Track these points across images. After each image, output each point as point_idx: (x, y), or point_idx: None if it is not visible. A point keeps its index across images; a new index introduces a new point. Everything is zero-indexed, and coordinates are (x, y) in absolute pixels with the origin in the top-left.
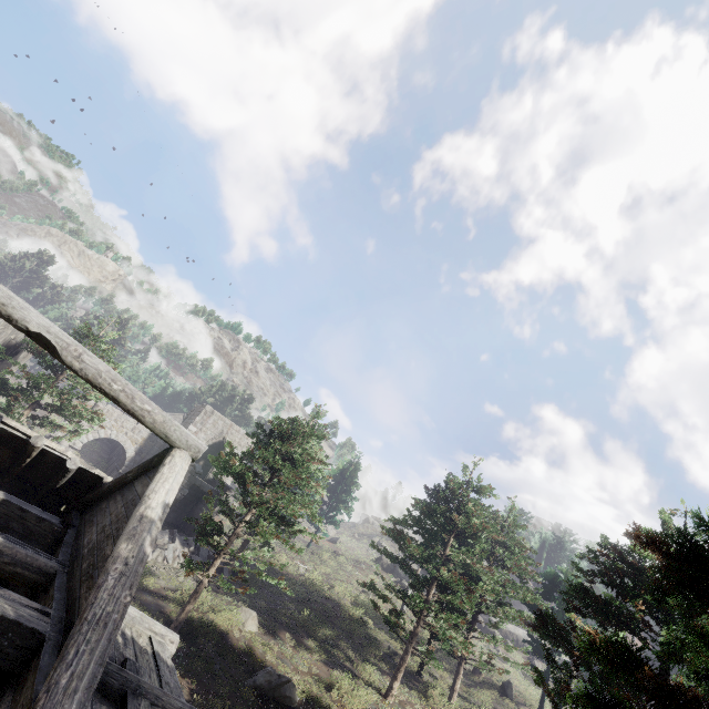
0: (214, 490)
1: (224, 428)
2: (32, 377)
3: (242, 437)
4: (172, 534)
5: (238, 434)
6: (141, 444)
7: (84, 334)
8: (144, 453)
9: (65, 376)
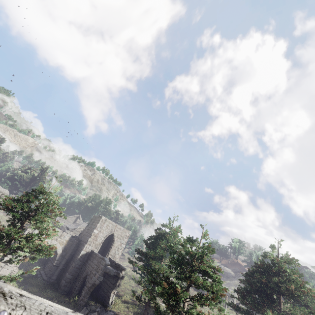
0: (115, 271)
1: (112, 228)
2: (5, 230)
3: (122, 231)
4: (98, 314)
5: (120, 230)
6: (65, 244)
7: (40, 191)
8: (67, 250)
9: (27, 222)
